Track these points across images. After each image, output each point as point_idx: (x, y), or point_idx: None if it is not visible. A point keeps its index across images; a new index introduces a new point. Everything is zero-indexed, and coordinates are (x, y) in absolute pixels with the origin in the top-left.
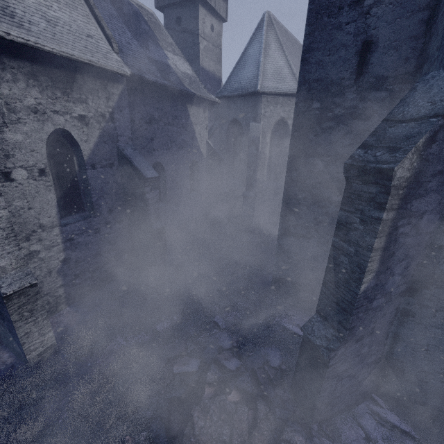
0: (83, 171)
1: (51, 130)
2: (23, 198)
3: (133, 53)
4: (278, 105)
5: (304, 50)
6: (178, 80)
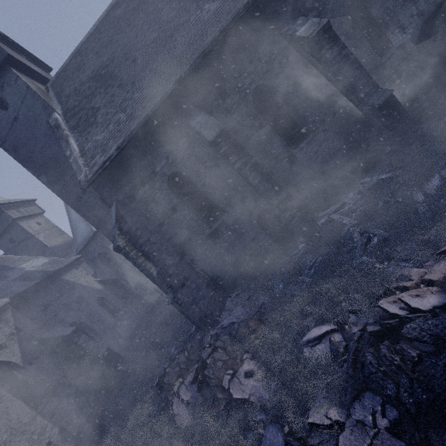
0: (26, 372)
1: None
2: (2, 419)
3: (0, 289)
4: None
5: (83, 217)
6: (42, 272)
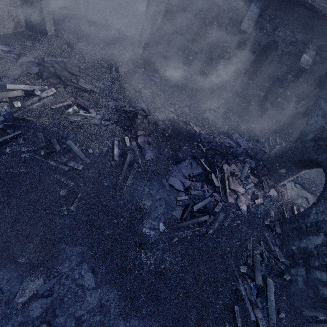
0: None
1: None
2: None
3: None
4: None
5: None
6: None
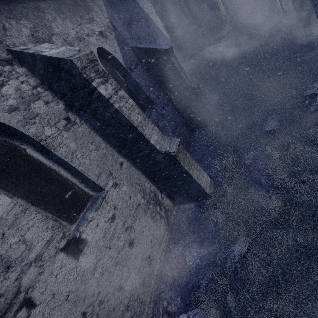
0: (128, 77)
1: (96, 51)
2: None
3: None
4: None
5: None
6: None
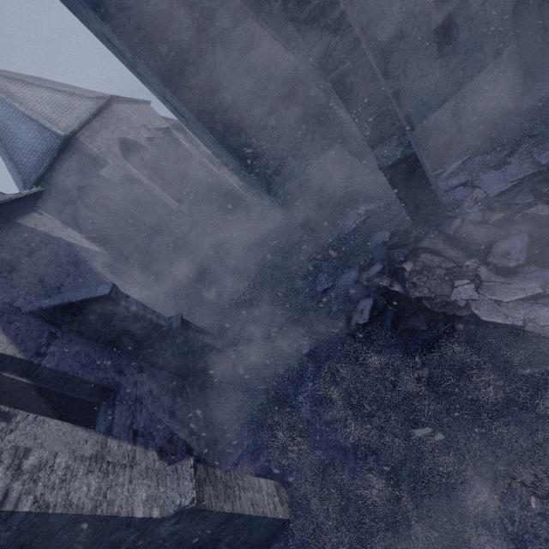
0: (37, 372)
1: None
2: None
3: None
4: (101, 132)
5: (93, 8)
6: None
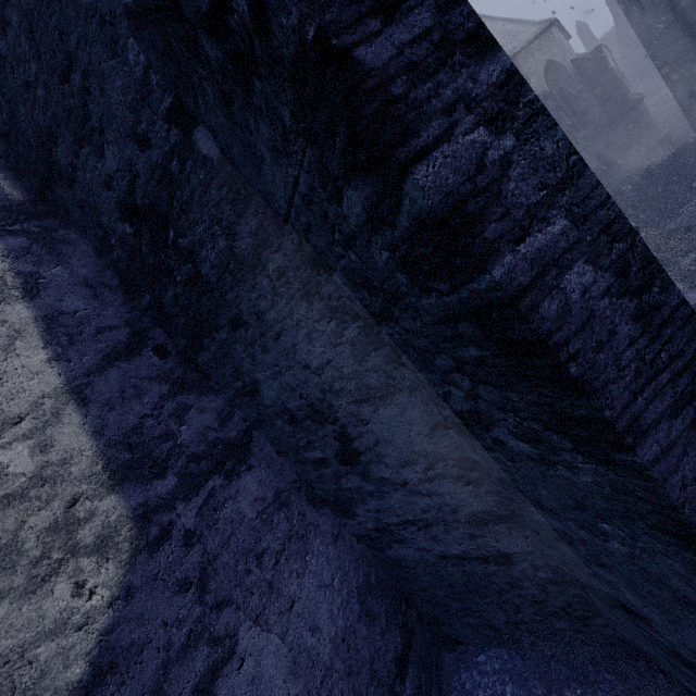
0: None
1: None
2: None
3: None
4: (535, 54)
5: None
6: None
